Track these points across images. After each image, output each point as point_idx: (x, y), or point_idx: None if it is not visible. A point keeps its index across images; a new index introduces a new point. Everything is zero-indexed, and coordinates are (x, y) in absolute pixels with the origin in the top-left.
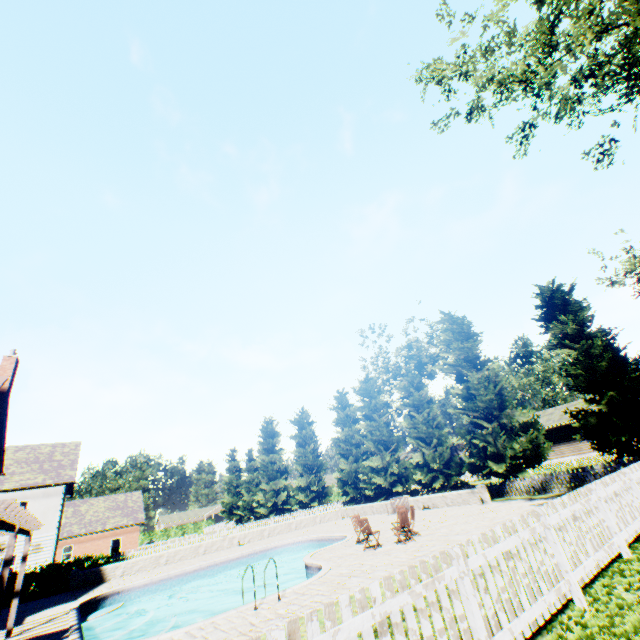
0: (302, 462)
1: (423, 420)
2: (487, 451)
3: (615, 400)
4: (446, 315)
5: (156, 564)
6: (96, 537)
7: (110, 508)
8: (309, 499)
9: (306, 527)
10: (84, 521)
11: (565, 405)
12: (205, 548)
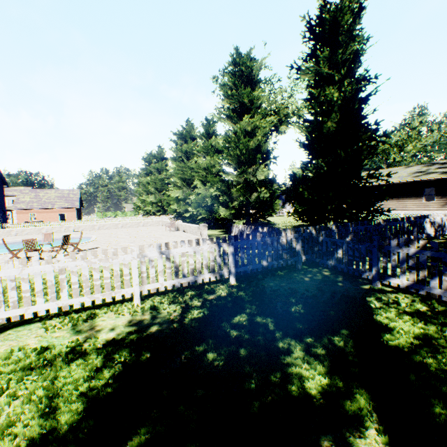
0: (154, 186)
1: (206, 167)
2: (220, 200)
3: (311, 170)
4: (235, 53)
5: (9, 235)
6: (49, 211)
7: (58, 197)
8: (156, 211)
9: (131, 228)
10: (41, 202)
11: (383, 170)
12: (47, 230)
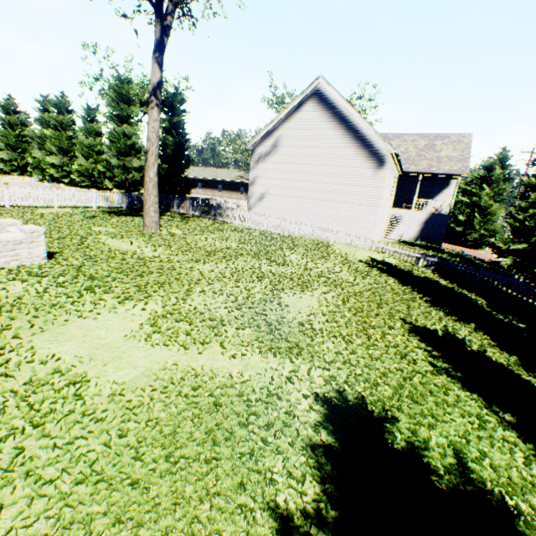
0: (5, 142)
1: (89, 145)
2: (107, 175)
3: (160, 170)
4: (117, 75)
5: None
6: None
7: None
8: (11, 170)
9: None
10: None
11: (227, 170)
12: None
